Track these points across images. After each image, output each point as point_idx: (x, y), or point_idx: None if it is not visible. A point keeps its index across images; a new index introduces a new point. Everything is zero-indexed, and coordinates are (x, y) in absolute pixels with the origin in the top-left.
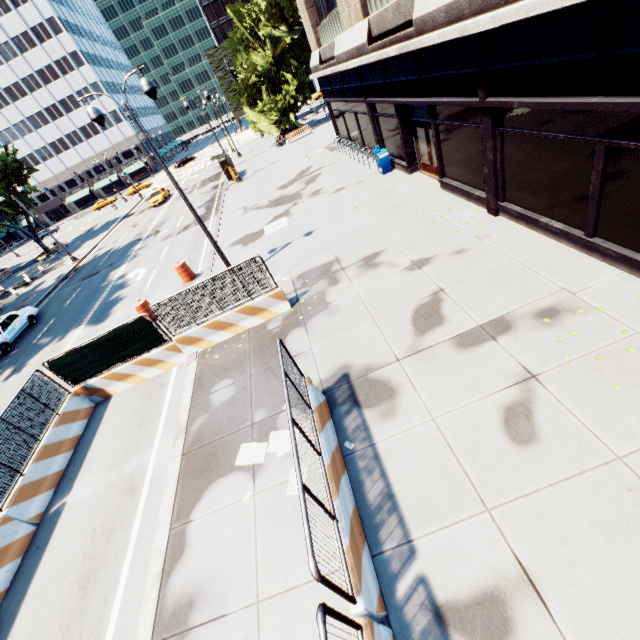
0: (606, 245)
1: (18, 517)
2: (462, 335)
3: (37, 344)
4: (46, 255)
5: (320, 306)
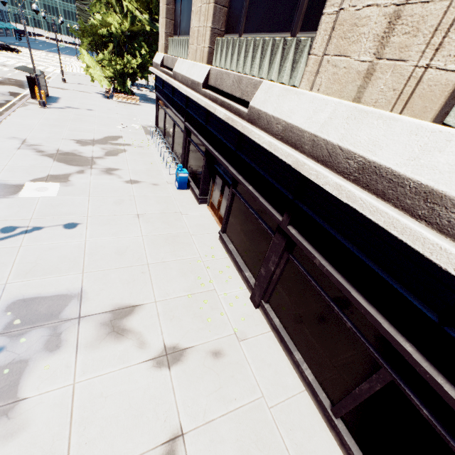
0: (349, 441)
1: None
2: None
3: None
4: None
5: None
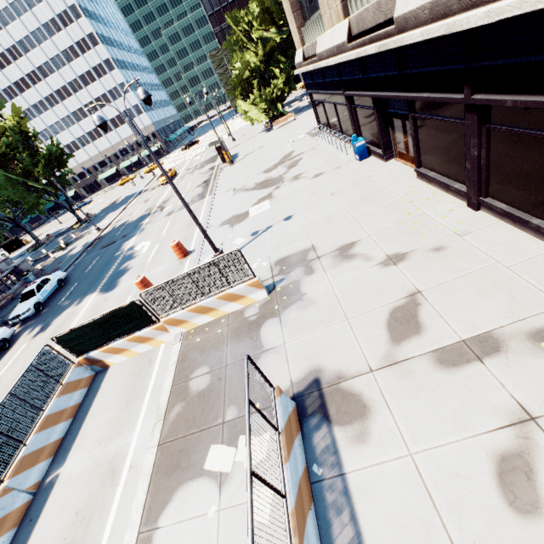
0: None
1: (17, 487)
2: (443, 350)
3: (61, 305)
4: (79, 224)
5: (295, 296)
